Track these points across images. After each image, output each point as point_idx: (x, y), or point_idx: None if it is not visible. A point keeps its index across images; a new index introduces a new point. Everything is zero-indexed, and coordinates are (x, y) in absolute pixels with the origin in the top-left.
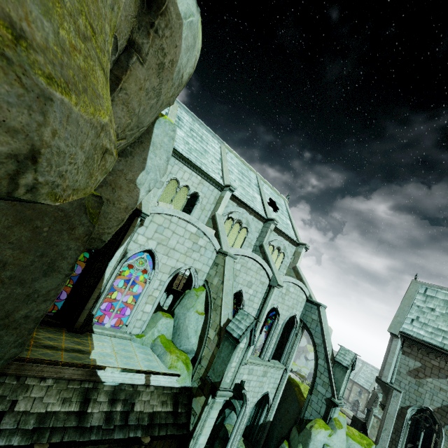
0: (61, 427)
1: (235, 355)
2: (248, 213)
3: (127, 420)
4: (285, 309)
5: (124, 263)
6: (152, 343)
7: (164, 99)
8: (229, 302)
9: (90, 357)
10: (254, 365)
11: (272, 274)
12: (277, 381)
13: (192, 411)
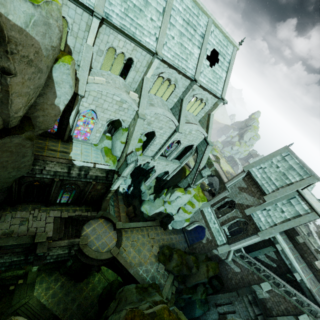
0: (62, 175)
1: (127, 168)
2: (178, 73)
3: (86, 176)
4: (186, 141)
5: (80, 115)
6: (101, 149)
7: (48, 64)
8: (134, 143)
9: (69, 155)
10: (160, 161)
11: (179, 123)
12: (174, 168)
13: (114, 177)
